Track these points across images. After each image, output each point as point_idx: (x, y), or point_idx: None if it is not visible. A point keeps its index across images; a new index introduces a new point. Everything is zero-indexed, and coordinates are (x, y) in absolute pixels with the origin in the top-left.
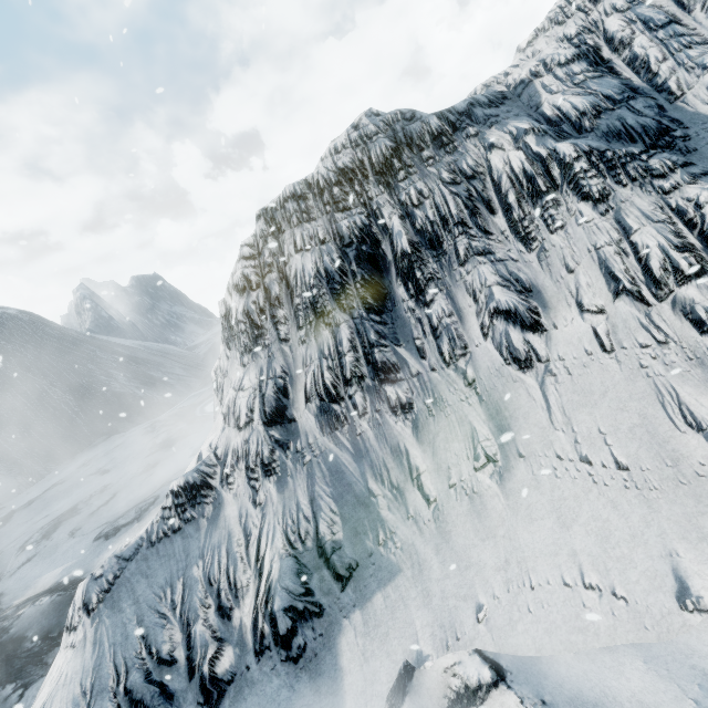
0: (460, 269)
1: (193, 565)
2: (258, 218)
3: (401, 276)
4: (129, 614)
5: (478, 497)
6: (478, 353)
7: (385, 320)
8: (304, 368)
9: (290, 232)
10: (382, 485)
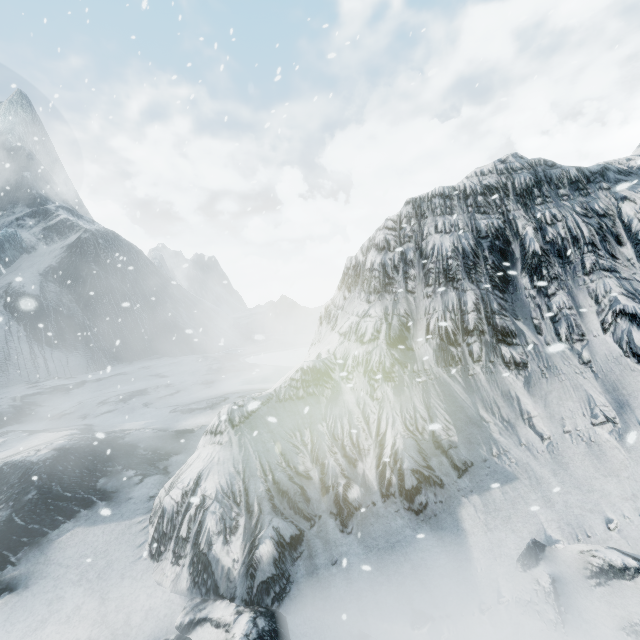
0: (584, 277)
1: (317, 423)
2: (407, 203)
3: (527, 269)
4: (267, 437)
5: (596, 445)
6: (595, 342)
7: (506, 298)
8: (426, 315)
9: (432, 219)
10: (493, 415)
